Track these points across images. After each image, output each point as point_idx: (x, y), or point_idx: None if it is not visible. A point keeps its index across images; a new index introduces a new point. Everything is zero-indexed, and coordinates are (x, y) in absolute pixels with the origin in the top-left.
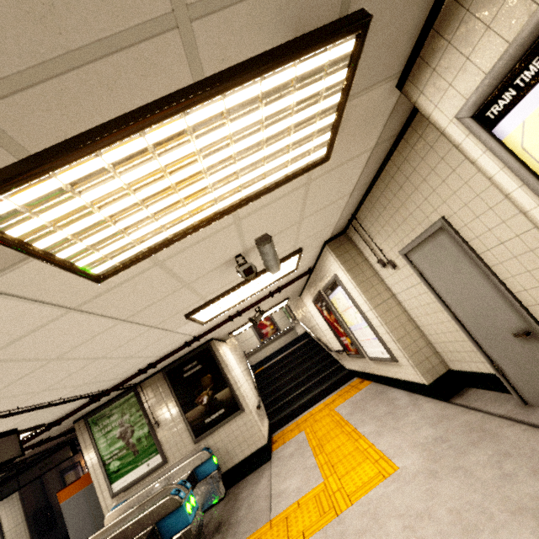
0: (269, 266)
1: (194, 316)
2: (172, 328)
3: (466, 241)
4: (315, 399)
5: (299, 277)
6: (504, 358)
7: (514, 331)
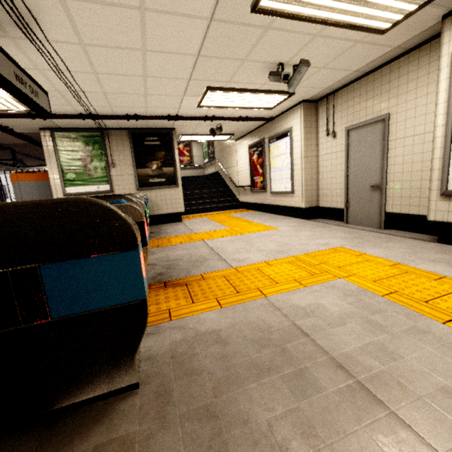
0: (292, 84)
1: (208, 93)
2: (188, 92)
3: (389, 132)
4: (212, 209)
5: (262, 119)
6: (355, 199)
7: (372, 185)
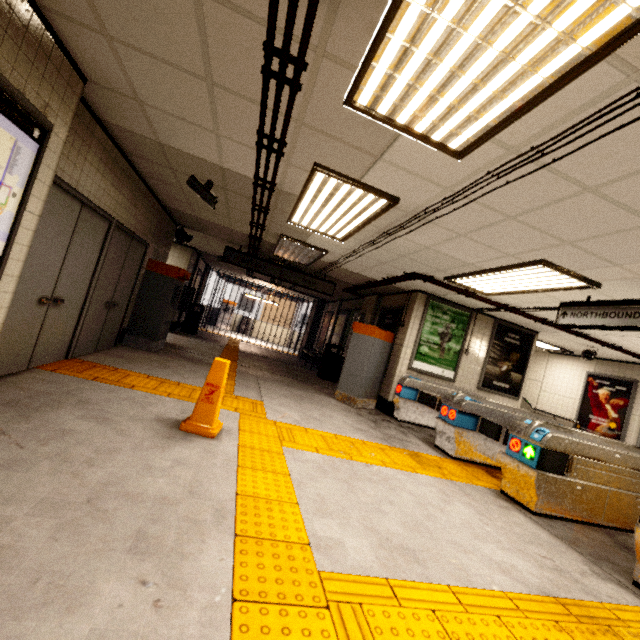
0: None
1: None
2: None
3: None
4: None
5: None
6: None
7: None
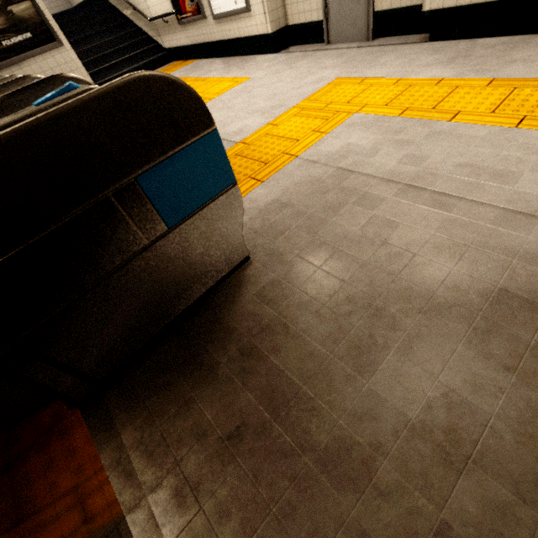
0: None
1: None
2: None
3: None
4: None
5: None
6: (336, 0)
7: None
